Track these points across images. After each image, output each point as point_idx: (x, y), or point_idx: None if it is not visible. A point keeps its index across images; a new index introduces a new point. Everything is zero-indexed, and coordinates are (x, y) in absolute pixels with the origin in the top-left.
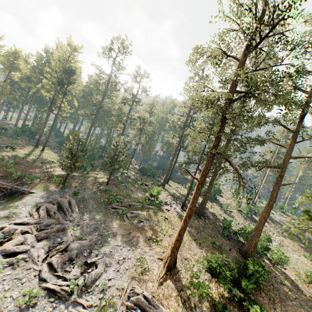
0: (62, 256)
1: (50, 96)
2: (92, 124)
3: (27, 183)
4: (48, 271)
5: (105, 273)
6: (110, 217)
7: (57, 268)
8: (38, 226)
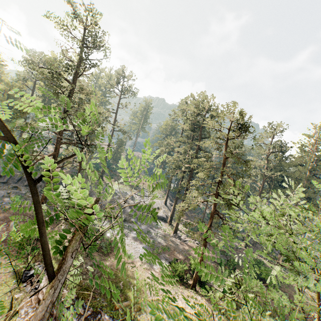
0: None
1: None
2: None
3: None
4: None
5: None
6: None
7: None
8: None
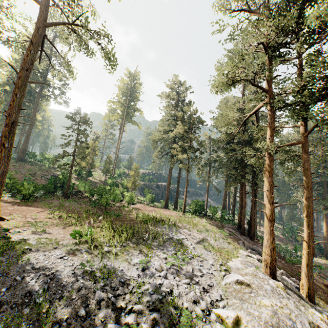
0: None
1: None
2: None
3: None
4: None
5: None
6: None
7: None
8: None
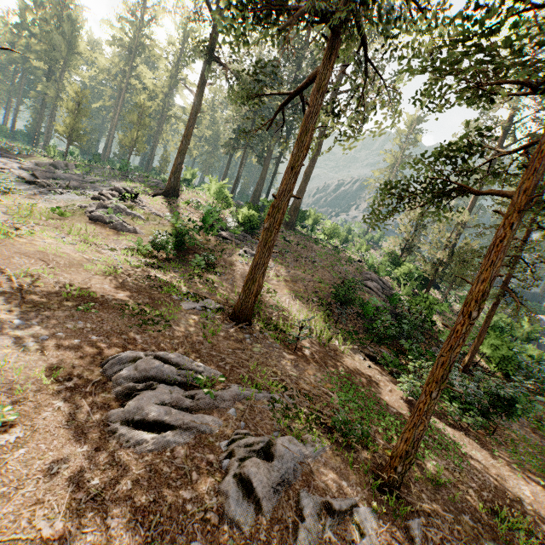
0: (45, 173)
1: (44, 66)
2: (116, 114)
3: (13, 152)
4: (28, 176)
5: (92, 189)
6: (117, 179)
7: (39, 177)
8: (22, 165)
